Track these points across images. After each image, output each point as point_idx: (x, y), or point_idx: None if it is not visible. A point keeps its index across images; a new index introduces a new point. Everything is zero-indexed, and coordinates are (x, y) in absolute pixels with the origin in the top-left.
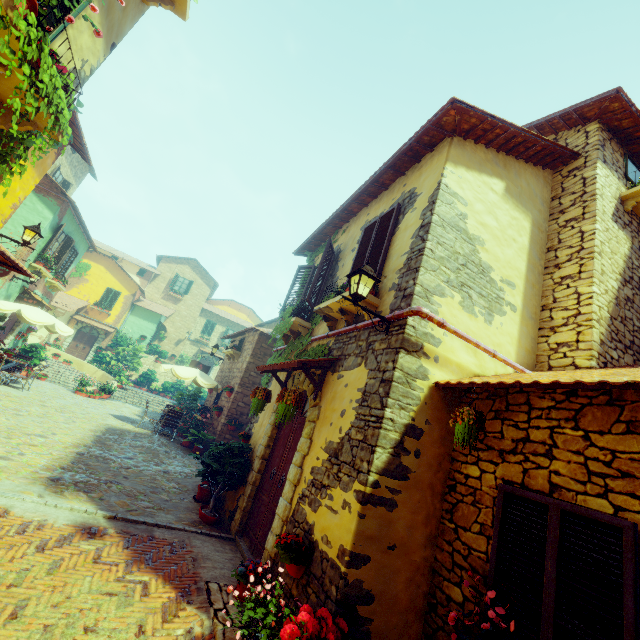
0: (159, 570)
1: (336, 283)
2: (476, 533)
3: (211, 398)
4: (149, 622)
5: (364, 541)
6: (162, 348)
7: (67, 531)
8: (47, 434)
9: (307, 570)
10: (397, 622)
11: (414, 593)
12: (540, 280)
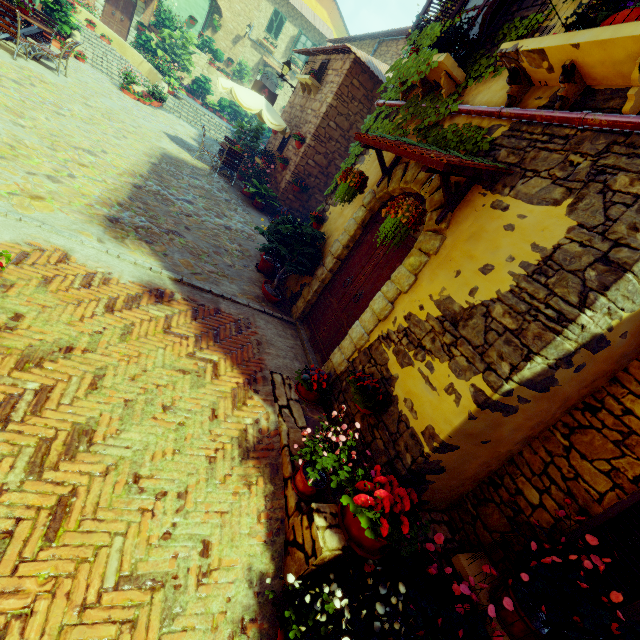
0: (227, 350)
1: None
2: (599, 470)
3: (275, 141)
4: (221, 406)
5: (462, 436)
6: (216, 44)
7: (134, 290)
8: (97, 151)
9: (377, 415)
10: (454, 484)
11: (482, 470)
12: None
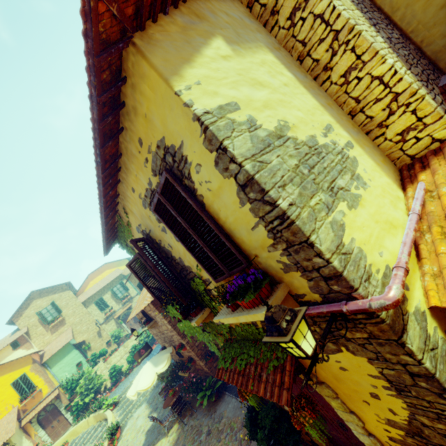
0: None
1: (186, 265)
2: None
3: (172, 354)
4: None
5: None
6: (96, 349)
7: None
8: None
9: None
10: None
11: None
12: (324, 94)
